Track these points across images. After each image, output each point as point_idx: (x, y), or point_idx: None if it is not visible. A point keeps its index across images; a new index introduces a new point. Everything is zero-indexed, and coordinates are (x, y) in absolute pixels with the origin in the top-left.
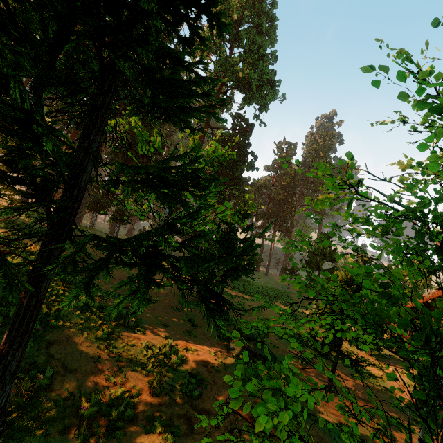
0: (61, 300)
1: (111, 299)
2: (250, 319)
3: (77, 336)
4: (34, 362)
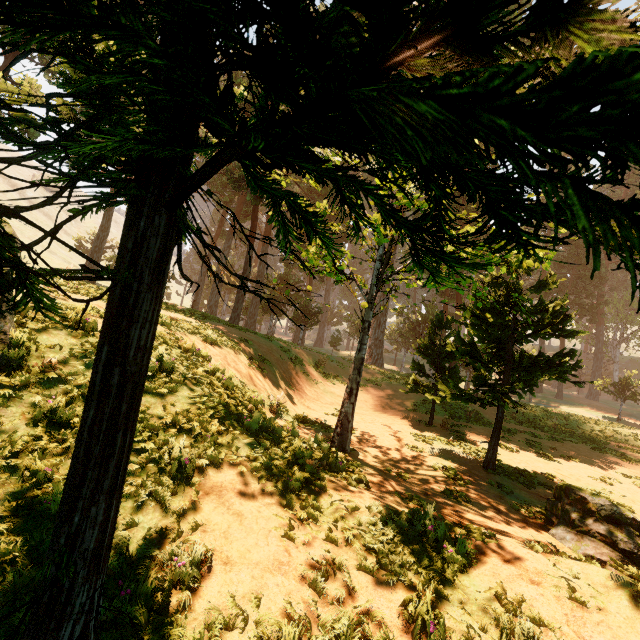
0: (222, 416)
1: (303, 426)
2: (568, 475)
3: (249, 481)
4: (176, 526)
